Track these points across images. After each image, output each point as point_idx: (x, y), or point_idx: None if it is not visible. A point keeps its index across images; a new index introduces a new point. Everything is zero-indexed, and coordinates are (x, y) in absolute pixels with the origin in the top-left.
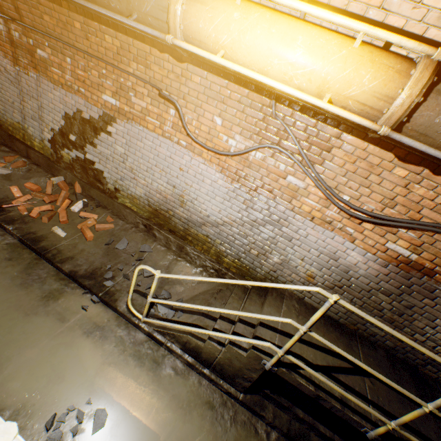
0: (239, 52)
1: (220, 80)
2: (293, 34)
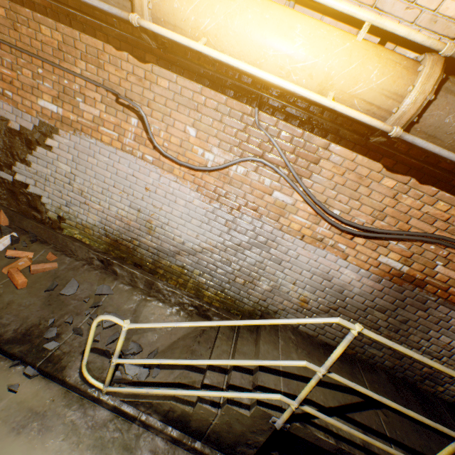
0: (225, 41)
1: (193, 84)
2: (291, 22)
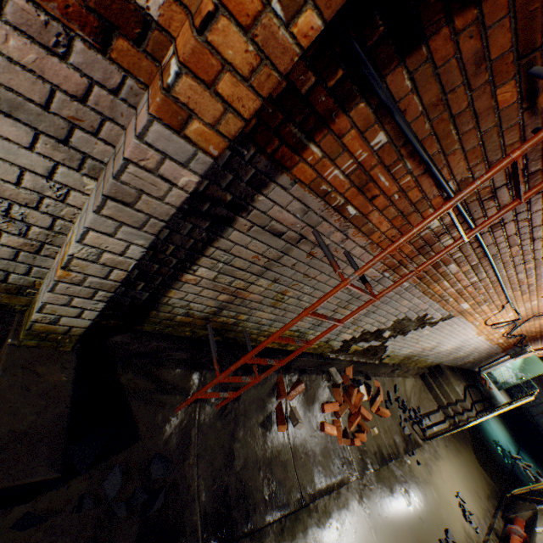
0: None
1: (542, 304)
2: None
